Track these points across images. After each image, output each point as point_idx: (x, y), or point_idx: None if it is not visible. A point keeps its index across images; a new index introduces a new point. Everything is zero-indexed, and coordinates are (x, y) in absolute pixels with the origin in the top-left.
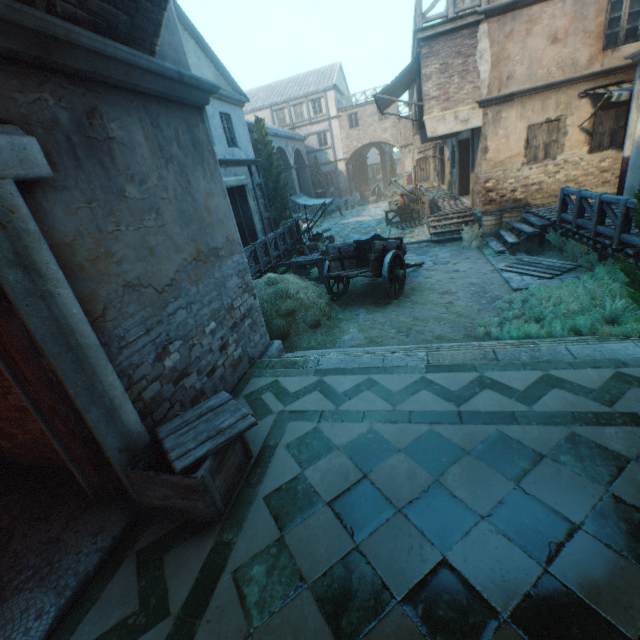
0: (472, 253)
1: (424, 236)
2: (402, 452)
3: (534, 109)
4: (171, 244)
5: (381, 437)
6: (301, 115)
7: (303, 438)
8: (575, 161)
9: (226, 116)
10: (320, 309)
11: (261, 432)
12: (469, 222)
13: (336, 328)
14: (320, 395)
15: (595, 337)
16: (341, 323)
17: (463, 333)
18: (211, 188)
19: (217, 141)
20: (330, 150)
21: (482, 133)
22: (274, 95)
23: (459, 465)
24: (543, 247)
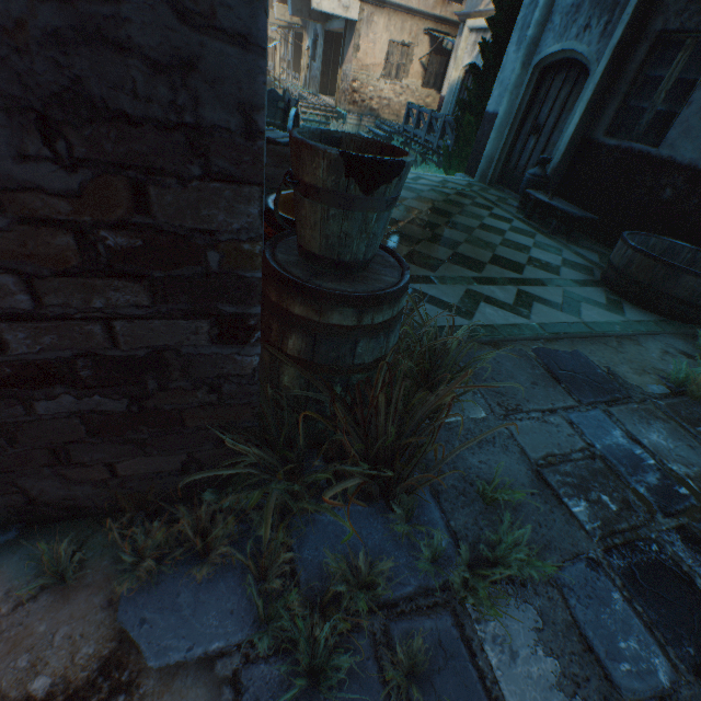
0: None
1: None
2: None
3: (396, 27)
4: None
5: None
6: None
7: None
8: (413, 90)
9: None
10: None
11: None
12: (334, 119)
13: None
14: None
15: None
16: None
17: None
18: None
19: None
20: None
21: (358, 29)
22: None
23: None
24: None
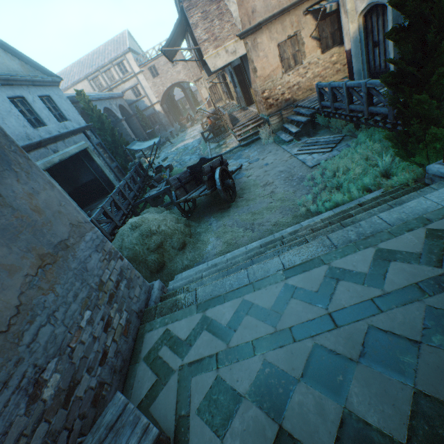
0: (271, 147)
1: (234, 143)
2: (301, 382)
3: (278, 31)
4: (0, 271)
5: (277, 369)
6: (113, 78)
7: (210, 395)
8: (315, 61)
9: (46, 97)
10: (181, 232)
11: (170, 401)
12: (261, 124)
13: (199, 242)
14: (209, 335)
15: (381, 190)
16: (201, 236)
17: (291, 215)
18: (32, 187)
19: (46, 121)
20: (145, 98)
21: (249, 58)
22: (86, 68)
23: (356, 380)
24: (316, 128)
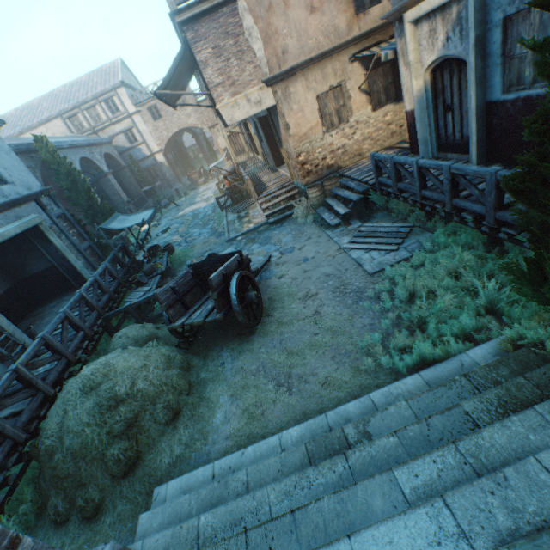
0: (311, 230)
1: (260, 217)
2: None
3: (317, 79)
4: None
5: None
6: (98, 117)
7: None
8: (365, 120)
9: None
10: (173, 387)
11: None
12: (296, 195)
13: (202, 402)
14: None
15: (494, 342)
16: (207, 388)
17: (350, 366)
18: None
19: None
20: (143, 145)
21: (278, 111)
22: (60, 102)
23: None
24: (370, 208)
